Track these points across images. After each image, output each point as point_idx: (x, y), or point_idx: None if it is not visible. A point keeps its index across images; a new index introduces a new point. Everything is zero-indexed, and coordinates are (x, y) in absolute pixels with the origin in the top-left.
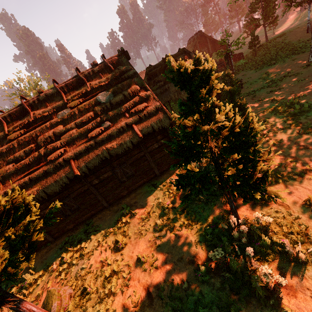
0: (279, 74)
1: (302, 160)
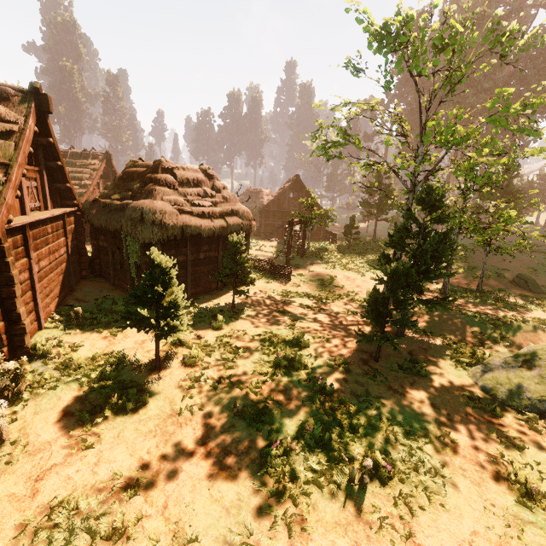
0: (342, 287)
1: (157, 488)
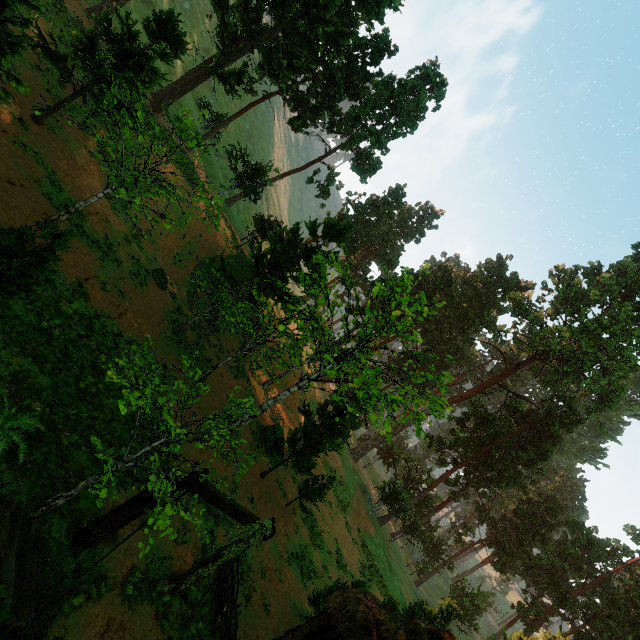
0: None
1: None
